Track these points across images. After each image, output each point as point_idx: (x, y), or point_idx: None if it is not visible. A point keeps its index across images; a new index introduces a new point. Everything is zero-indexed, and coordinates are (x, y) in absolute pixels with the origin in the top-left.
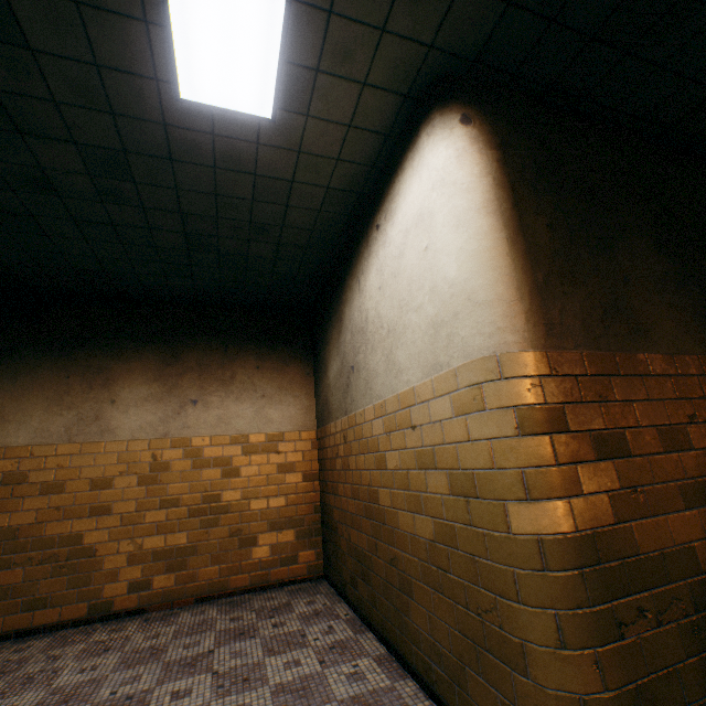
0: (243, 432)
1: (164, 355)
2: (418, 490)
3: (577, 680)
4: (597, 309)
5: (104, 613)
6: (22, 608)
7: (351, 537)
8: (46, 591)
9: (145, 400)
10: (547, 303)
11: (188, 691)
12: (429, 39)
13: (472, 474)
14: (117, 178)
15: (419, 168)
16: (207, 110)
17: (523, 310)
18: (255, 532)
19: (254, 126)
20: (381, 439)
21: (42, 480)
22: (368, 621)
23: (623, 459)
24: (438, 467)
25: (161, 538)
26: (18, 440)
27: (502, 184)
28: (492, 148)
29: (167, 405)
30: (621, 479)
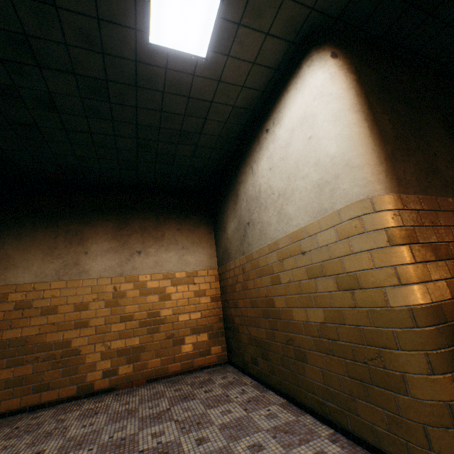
0: (171, 271)
1: (118, 222)
2: (309, 292)
3: (443, 392)
4: (422, 171)
5: (87, 392)
6: (33, 391)
7: (251, 333)
8: (48, 379)
9: (107, 252)
10: (395, 166)
11: (161, 432)
12: (312, 3)
13: (356, 275)
14: (98, 99)
15: (302, 88)
16: (165, 51)
17: (383, 170)
18: (182, 335)
19: (193, 63)
20: (275, 265)
21: (42, 305)
22: (269, 384)
23: (450, 260)
24: (326, 275)
25: (122, 341)
26: (24, 280)
27: (360, 95)
28: (352, 73)
29: (121, 254)
30: (451, 272)
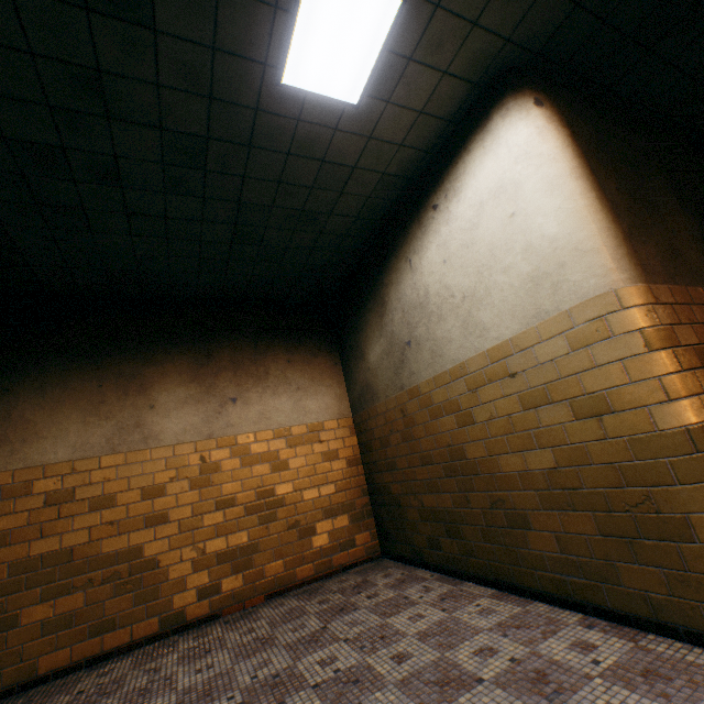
0: (285, 426)
1: (196, 356)
2: (526, 429)
3: None
4: (665, 254)
5: (177, 625)
6: (89, 634)
7: (424, 503)
8: (113, 612)
9: (184, 403)
10: (636, 249)
11: (332, 657)
12: (508, 33)
13: (603, 395)
14: (189, 166)
15: (494, 146)
16: (301, 96)
17: (624, 254)
18: (312, 521)
19: (338, 112)
20: (463, 398)
21: (90, 496)
22: (463, 573)
23: None
24: (553, 401)
25: (223, 540)
26: (56, 457)
27: (579, 155)
28: (563, 126)
29: (207, 405)
30: None
